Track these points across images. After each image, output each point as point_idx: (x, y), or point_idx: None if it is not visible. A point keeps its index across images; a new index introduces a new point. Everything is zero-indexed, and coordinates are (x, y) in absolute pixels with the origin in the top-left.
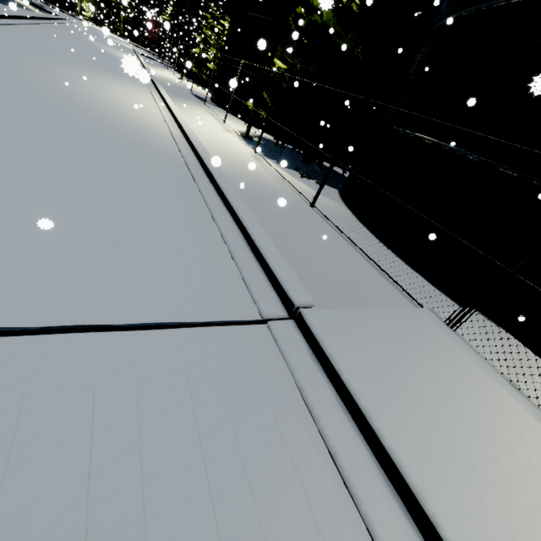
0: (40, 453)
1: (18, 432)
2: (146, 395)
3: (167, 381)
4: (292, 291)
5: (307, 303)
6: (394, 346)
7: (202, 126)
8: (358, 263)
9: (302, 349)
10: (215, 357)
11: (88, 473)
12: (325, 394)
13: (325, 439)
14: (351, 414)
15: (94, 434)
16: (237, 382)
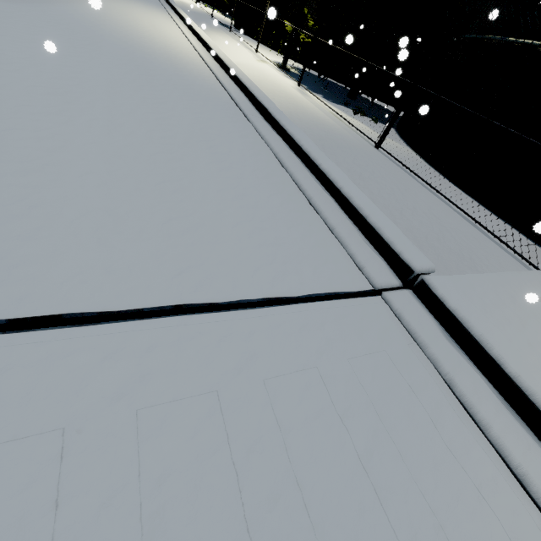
0: (178, 499)
1: (142, 468)
2: (280, 401)
3: (298, 380)
4: (405, 252)
5: (427, 268)
6: (538, 321)
7: (233, 56)
8: (449, 215)
9: (433, 328)
10: (339, 342)
11: (245, 527)
12: (482, 390)
13: (504, 453)
14: (521, 417)
15: (236, 465)
16: (376, 376)
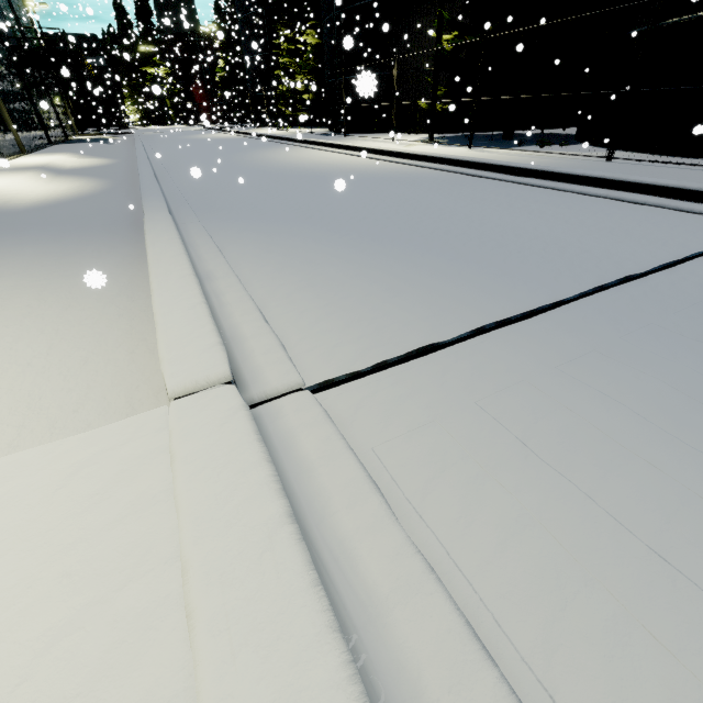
0: None
1: None
2: None
3: None
4: None
5: None
6: None
7: None
8: None
9: None
10: None
11: None
12: None
13: None
14: None
15: None
16: None
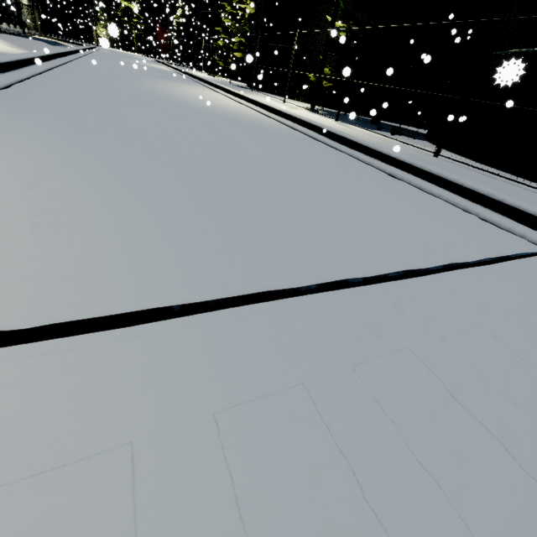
0: None
1: None
2: None
3: None
4: None
5: None
6: None
7: None
8: None
9: None
10: None
11: None
12: None
13: None
14: None
15: None
16: None
